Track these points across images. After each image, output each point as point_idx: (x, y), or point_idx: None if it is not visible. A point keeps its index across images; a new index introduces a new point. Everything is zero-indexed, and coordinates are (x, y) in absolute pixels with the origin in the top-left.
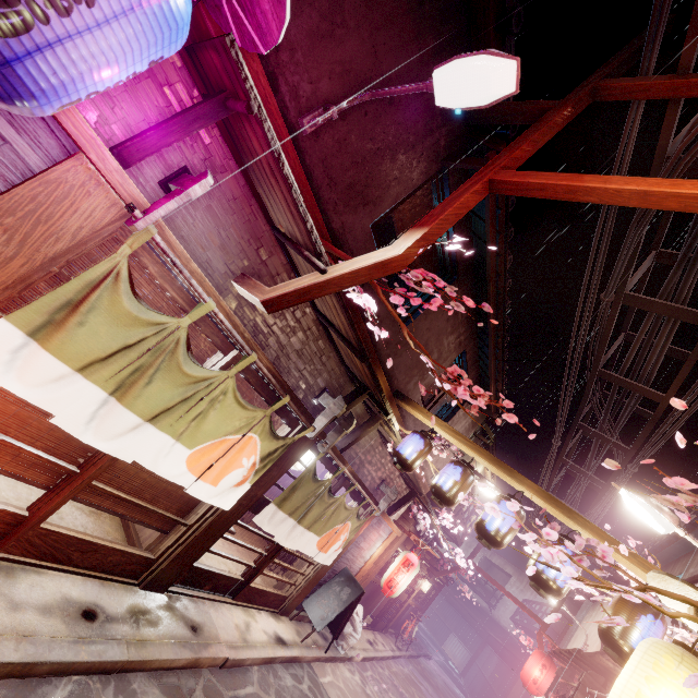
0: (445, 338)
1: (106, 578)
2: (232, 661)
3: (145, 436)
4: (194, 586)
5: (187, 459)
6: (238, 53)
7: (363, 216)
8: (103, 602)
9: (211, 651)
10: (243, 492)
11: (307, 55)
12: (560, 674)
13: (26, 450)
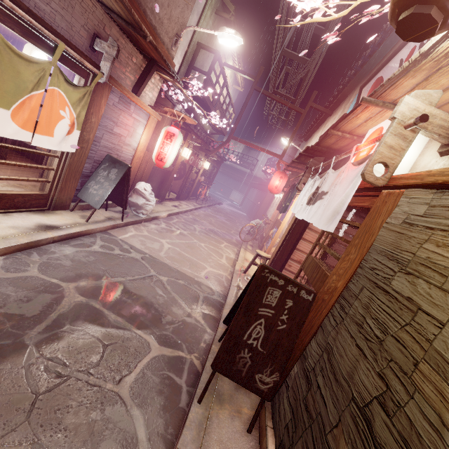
0: None
1: None
2: None
3: None
4: None
5: None
6: None
7: None
8: None
9: None
10: None
11: None
12: (290, 177)
13: None
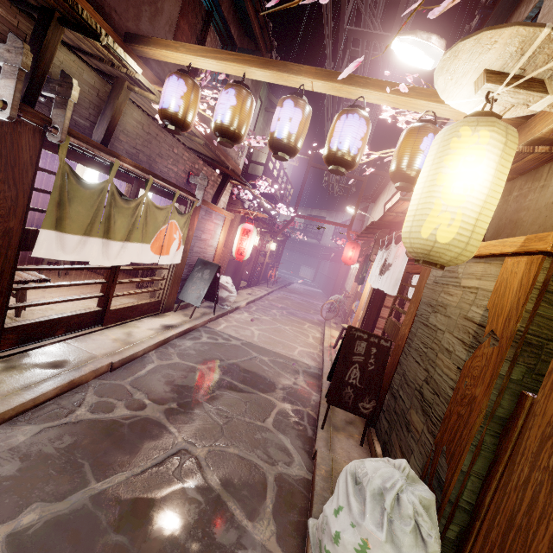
0: None
1: None
2: (120, 362)
3: None
4: (40, 339)
5: None
6: None
7: None
8: None
9: (86, 369)
10: None
11: None
12: (363, 247)
13: None
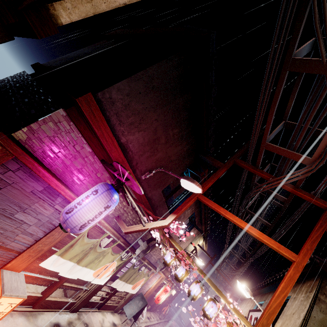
0: (186, 211)
1: (60, 311)
2: None
3: (82, 271)
4: (86, 307)
5: (93, 273)
6: (128, 195)
7: (159, 190)
8: (60, 321)
9: None
10: (109, 278)
11: (145, 161)
12: None
13: (46, 279)
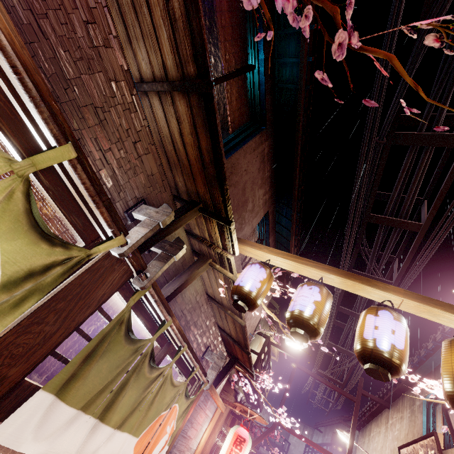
0: (257, 190)
1: None
2: None
3: None
4: None
5: None
6: None
7: None
8: None
9: None
10: None
11: None
12: None
13: None
